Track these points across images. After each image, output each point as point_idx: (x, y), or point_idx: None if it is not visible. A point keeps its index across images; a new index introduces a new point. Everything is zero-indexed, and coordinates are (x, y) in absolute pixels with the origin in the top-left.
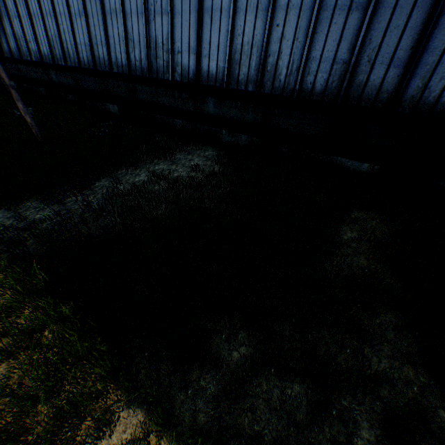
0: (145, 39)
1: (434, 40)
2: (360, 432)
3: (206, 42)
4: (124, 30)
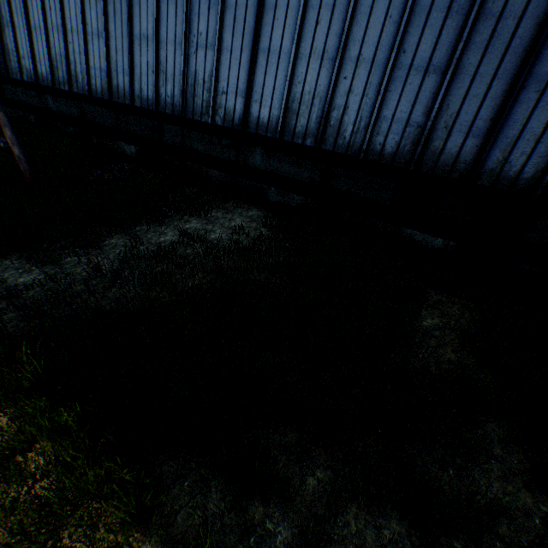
0: (182, 73)
1: (514, 113)
2: None
3: (258, 86)
4: (156, 59)
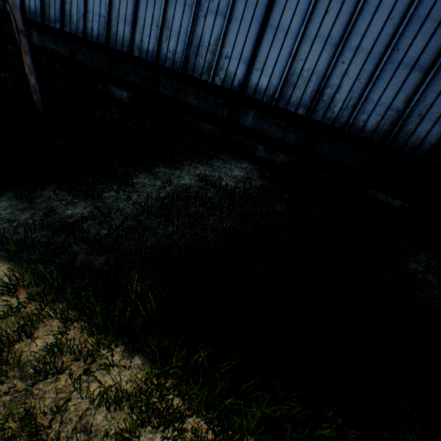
0: (189, 32)
1: None
2: None
3: (262, 56)
4: (163, 15)
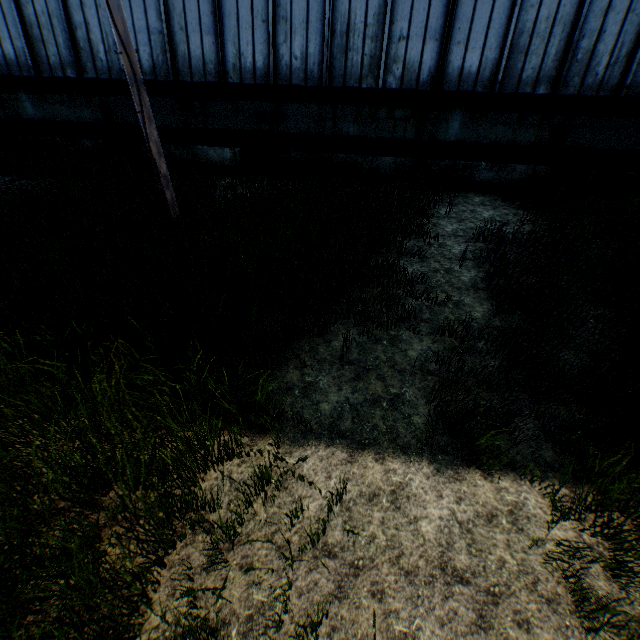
0: (327, 15)
1: None
2: None
3: (463, 19)
4: None
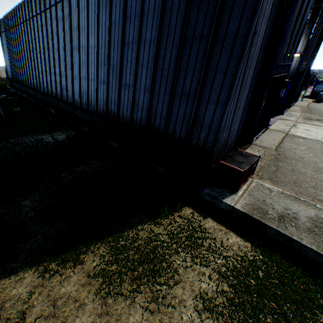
0: (60, 84)
1: (122, 97)
2: None
3: (75, 88)
4: (56, 80)
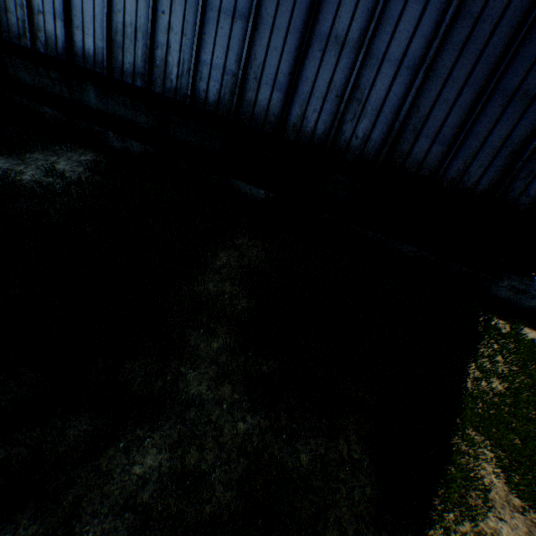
0: None
1: (306, 71)
2: (144, 460)
3: (77, 9)
4: None
